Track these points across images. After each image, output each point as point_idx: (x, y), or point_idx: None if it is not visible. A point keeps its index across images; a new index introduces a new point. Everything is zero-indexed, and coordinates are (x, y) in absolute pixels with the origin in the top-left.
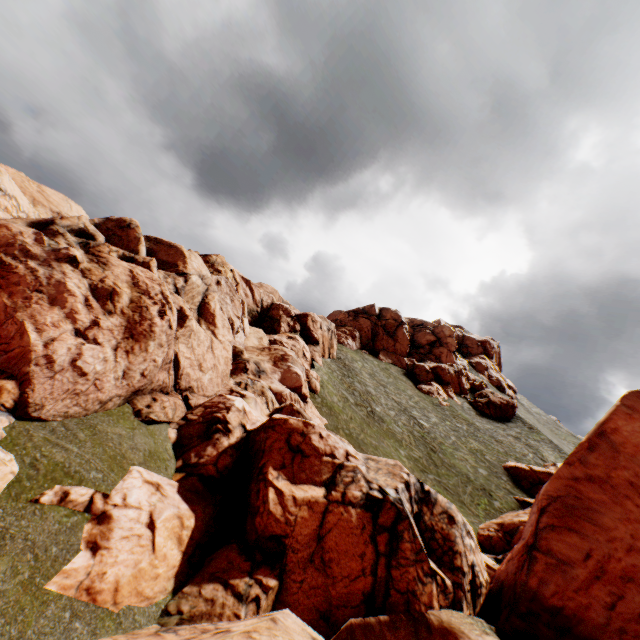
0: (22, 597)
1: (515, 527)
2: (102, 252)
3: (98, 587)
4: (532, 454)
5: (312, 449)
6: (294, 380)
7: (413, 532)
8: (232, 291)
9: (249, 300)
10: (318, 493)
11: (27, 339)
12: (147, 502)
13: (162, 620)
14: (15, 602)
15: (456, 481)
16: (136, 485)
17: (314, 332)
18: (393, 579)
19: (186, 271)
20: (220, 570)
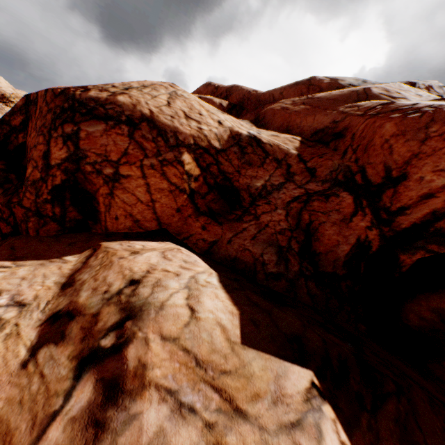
0: None
1: None
2: None
3: None
4: None
5: None
6: None
7: None
8: (3, 109)
9: None
10: None
11: None
12: None
13: None
14: None
15: None
16: None
17: None
18: None
19: None
20: None
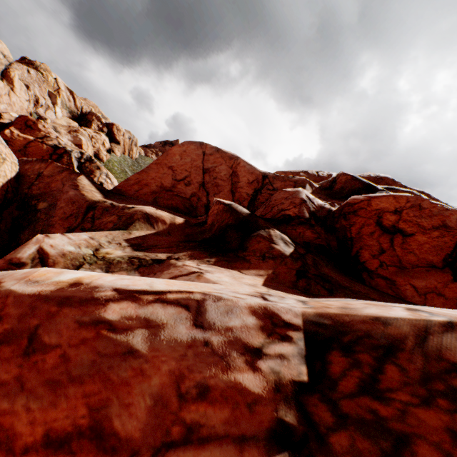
0: None
1: None
2: None
3: None
4: None
5: (37, 128)
6: (78, 141)
7: (70, 158)
8: (41, 82)
9: (71, 104)
10: (31, 137)
11: None
12: None
13: None
14: None
15: None
16: None
17: (117, 136)
18: None
19: None
20: None
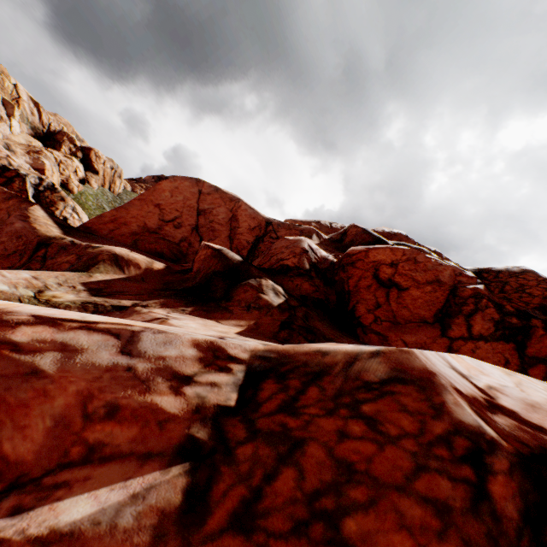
0: None
1: None
2: None
3: None
4: None
5: None
6: (39, 165)
7: (24, 184)
8: None
9: (35, 119)
10: None
11: None
12: None
13: None
14: None
15: None
16: None
17: (95, 164)
18: None
19: None
20: None
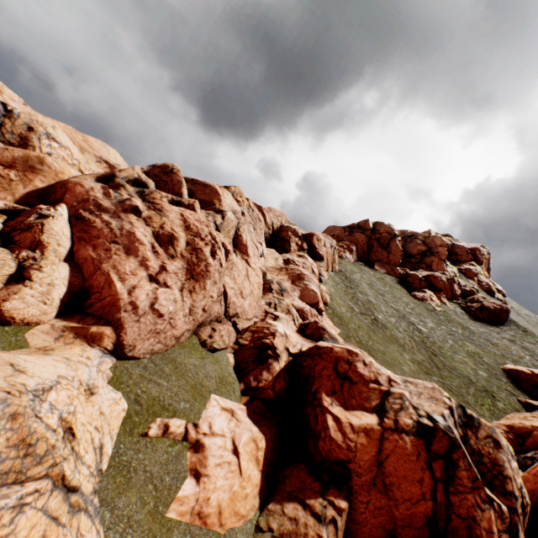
0: (152, 525)
1: (527, 431)
2: (155, 199)
3: (206, 511)
4: (529, 356)
5: (358, 376)
6: (312, 297)
7: (467, 461)
8: (253, 220)
9: (262, 224)
10: (372, 420)
11: (114, 289)
12: (228, 429)
13: (257, 536)
14: (148, 530)
15: (458, 383)
16: (216, 413)
17: (319, 250)
18: (452, 504)
19: (222, 208)
20: (295, 489)
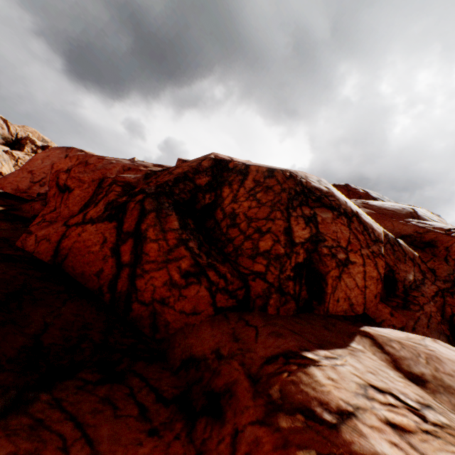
0: None
1: None
2: None
3: None
4: None
5: None
6: None
7: None
8: None
9: (5, 131)
10: None
11: None
12: None
13: None
14: None
15: None
16: None
17: None
18: None
19: None
20: None
